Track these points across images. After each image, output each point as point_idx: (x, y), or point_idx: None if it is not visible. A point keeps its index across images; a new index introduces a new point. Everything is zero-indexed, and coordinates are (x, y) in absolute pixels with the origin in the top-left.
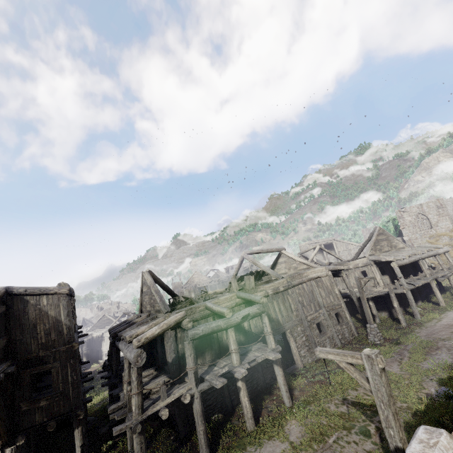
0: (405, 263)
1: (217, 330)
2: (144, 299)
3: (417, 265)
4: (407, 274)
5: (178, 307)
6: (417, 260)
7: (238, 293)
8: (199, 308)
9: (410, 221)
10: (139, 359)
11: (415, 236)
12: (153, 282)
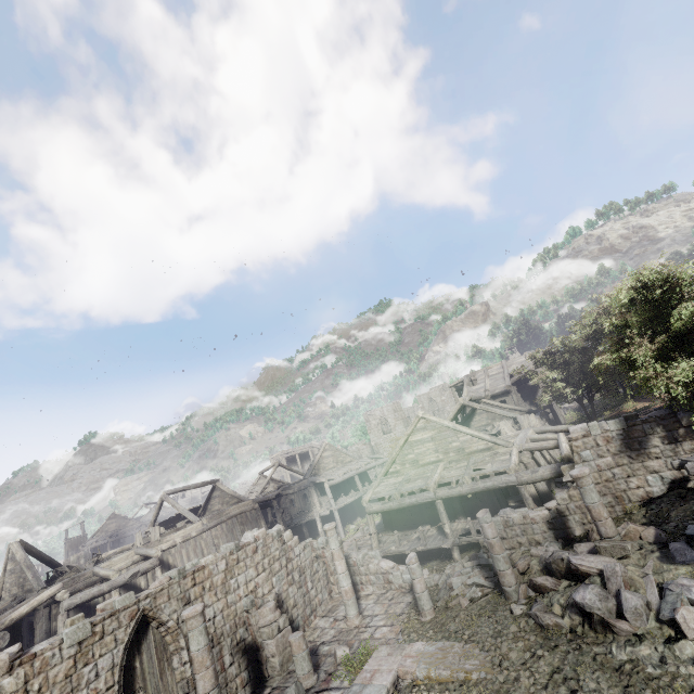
0: (337, 482)
1: (99, 595)
2: (9, 580)
3: (363, 477)
4: (348, 490)
5: (58, 580)
6: (351, 476)
7: (136, 549)
8: (84, 576)
9: (376, 424)
10: (1, 641)
11: (380, 440)
12: (25, 555)
